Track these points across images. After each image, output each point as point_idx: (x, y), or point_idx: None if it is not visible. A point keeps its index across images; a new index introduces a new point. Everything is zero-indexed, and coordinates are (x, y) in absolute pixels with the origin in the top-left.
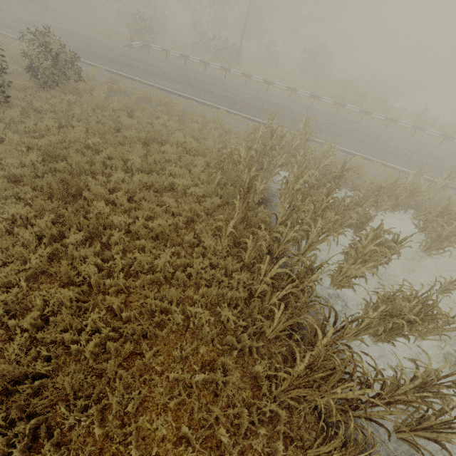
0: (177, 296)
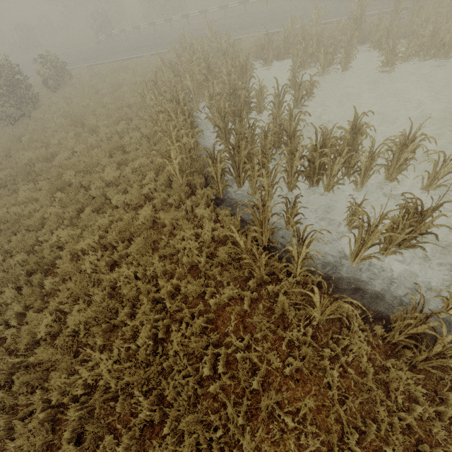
0: (131, 139)
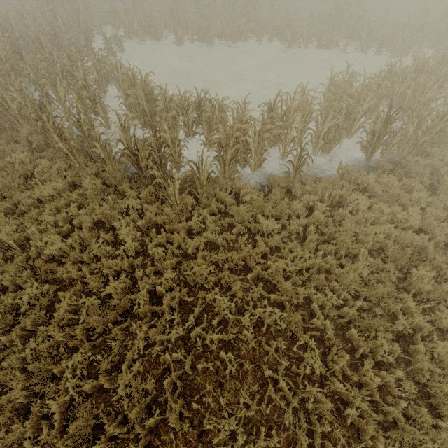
0: None
